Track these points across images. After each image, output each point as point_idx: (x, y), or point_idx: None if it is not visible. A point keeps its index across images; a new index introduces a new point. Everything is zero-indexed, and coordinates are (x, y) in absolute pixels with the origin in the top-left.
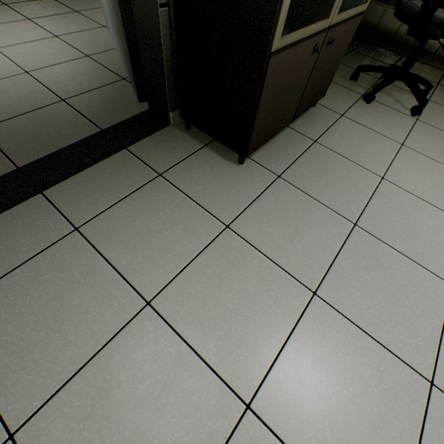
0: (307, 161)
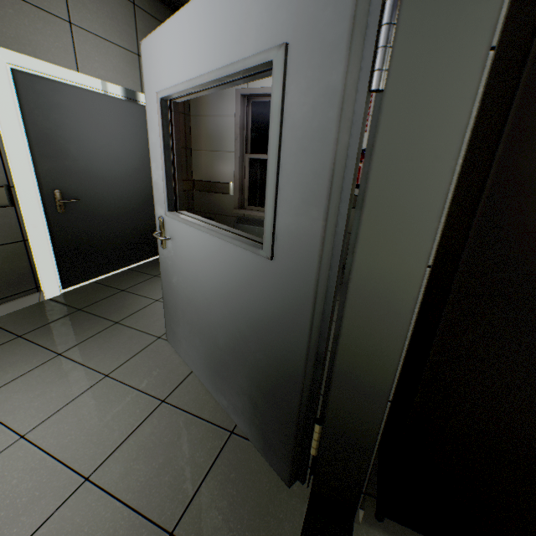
0: None
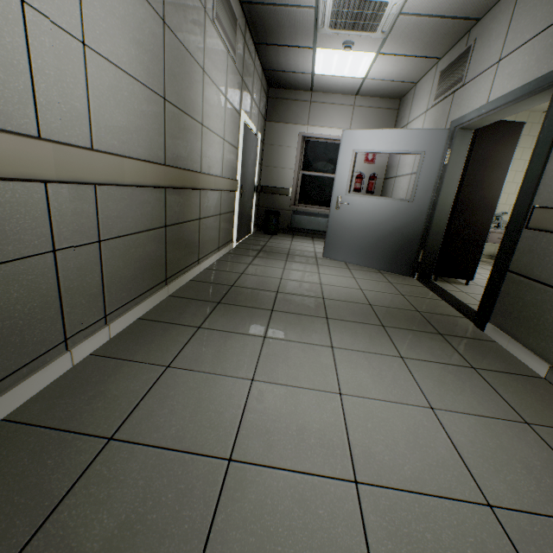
0: (474, 281)
